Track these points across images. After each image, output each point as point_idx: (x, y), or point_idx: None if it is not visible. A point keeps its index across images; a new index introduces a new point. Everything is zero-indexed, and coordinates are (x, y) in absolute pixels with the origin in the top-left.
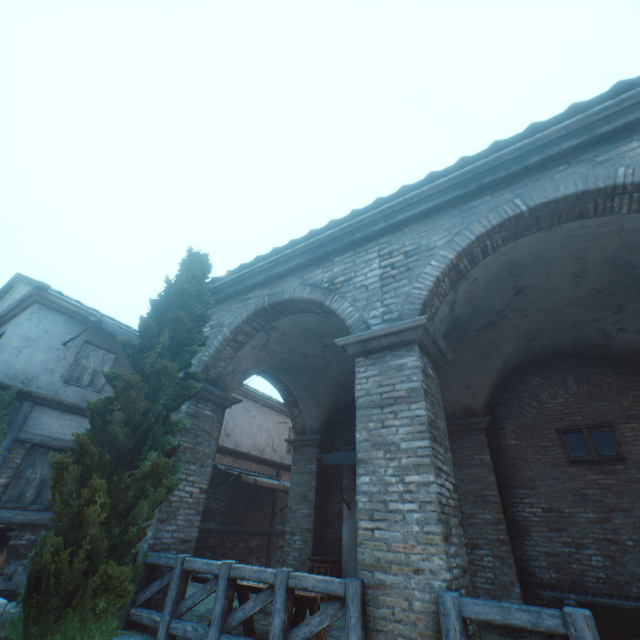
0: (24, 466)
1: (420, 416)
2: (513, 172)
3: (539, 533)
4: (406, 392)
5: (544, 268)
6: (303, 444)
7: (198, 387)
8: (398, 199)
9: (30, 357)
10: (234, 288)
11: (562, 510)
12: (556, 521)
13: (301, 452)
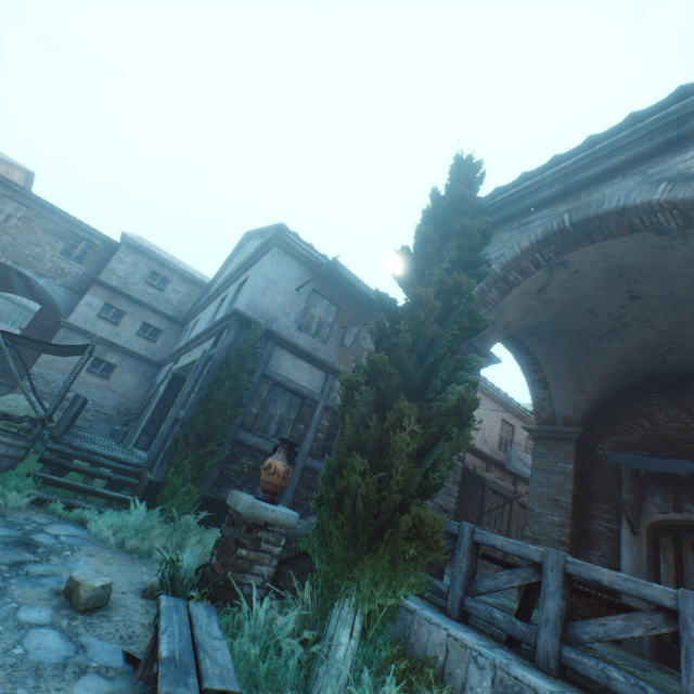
0: (268, 401)
1: None
2: None
3: None
4: None
5: None
6: (550, 436)
7: (487, 321)
8: None
9: (271, 299)
10: (502, 212)
11: None
12: None
13: (546, 446)
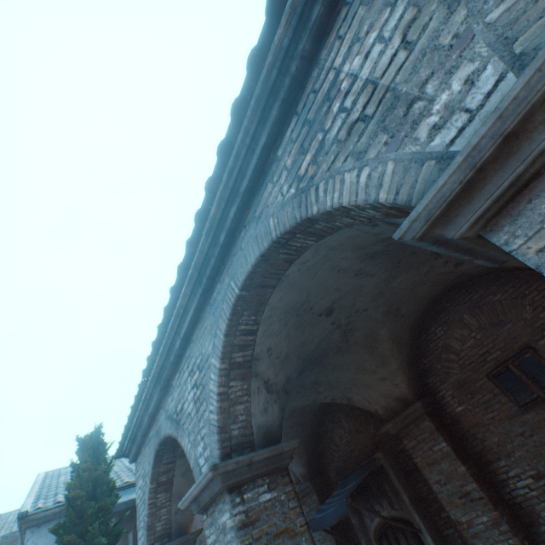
0: None
1: None
2: (218, 255)
3: None
4: None
5: (324, 290)
6: (304, 494)
7: None
8: (173, 316)
9: None
10: (139, 433)
11: None
12: None
13: (307, 503)
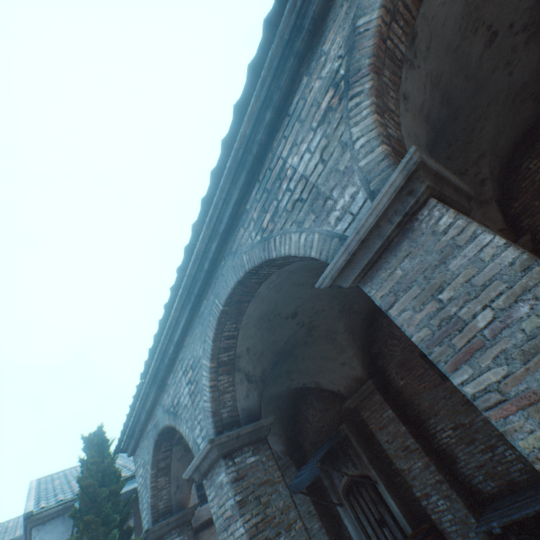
0: None
1: (243, 534)
2: (204, 278)
3: (462, 452)
4: (231, 510)
5: (289, 299)
6: (284, 468)
7: None
8: (166, 326)
9: None
10: (137, 428)
11: (463, 423)
12: (465, 435)
13: (287, 475)
